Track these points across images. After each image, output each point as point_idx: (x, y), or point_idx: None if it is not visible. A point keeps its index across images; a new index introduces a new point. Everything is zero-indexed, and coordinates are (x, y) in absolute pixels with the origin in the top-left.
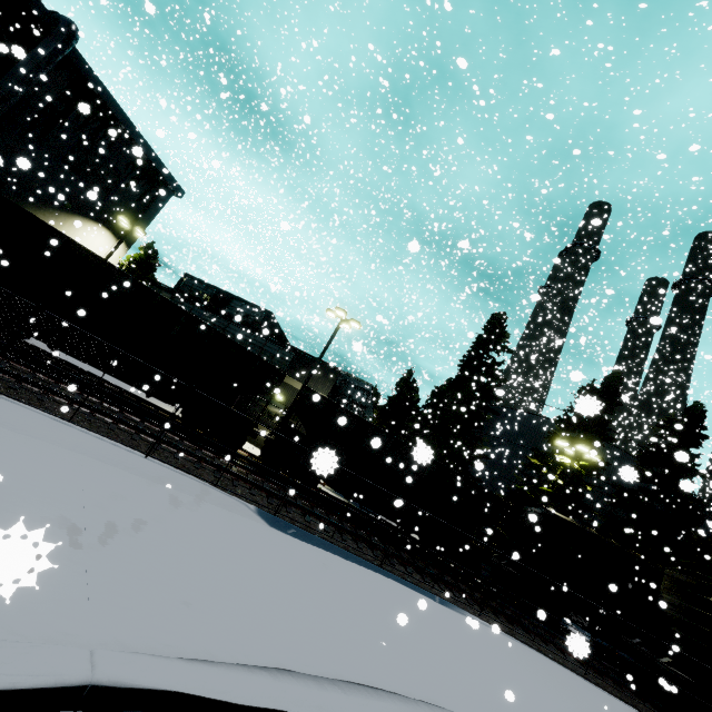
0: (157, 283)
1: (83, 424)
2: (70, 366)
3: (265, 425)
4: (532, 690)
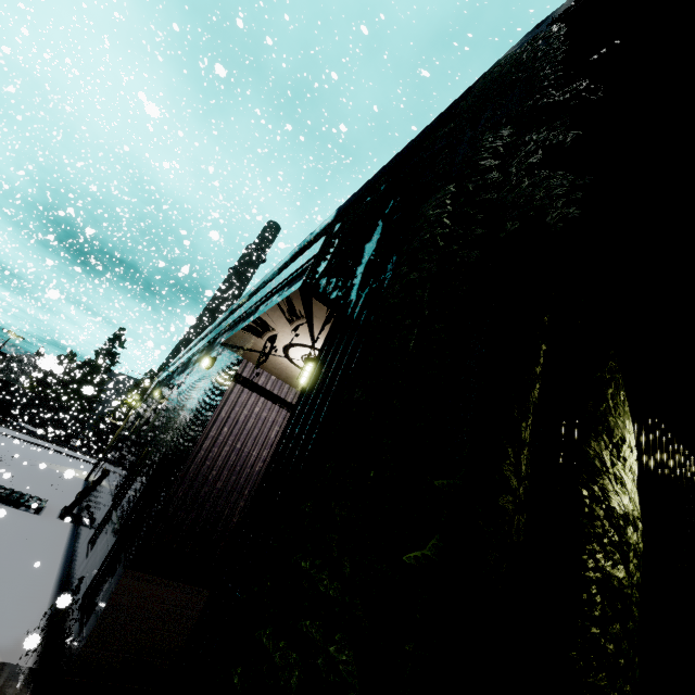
0: None
1: None
2: None
3: None
4: (56, 447)
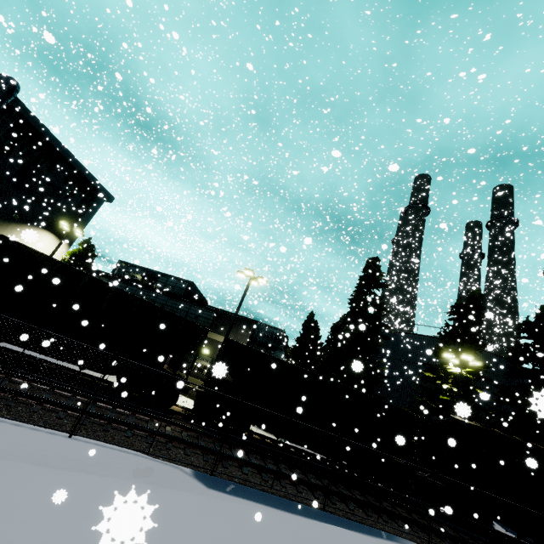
0: (96, 270)
1: (1, 411)
2: (8, 351)
3: (196, 378)
4: None
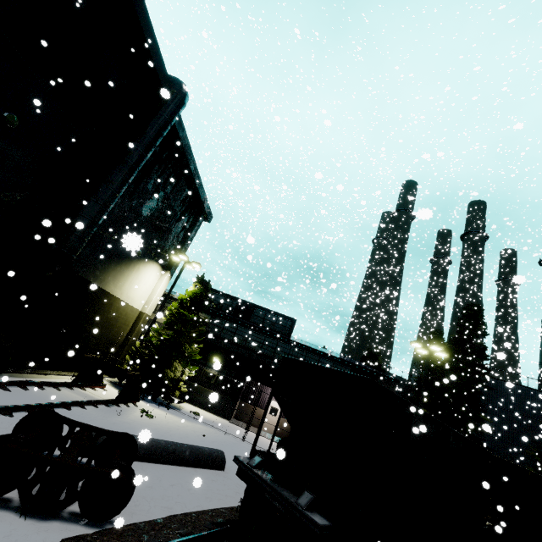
0: None
1: None
2: None
3: None
4: None
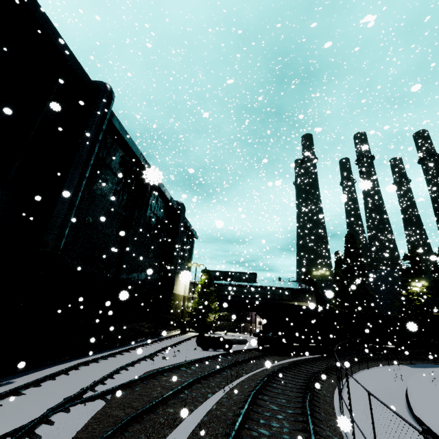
0: None
1: (372, 365)
2: None
3: None
4: None
